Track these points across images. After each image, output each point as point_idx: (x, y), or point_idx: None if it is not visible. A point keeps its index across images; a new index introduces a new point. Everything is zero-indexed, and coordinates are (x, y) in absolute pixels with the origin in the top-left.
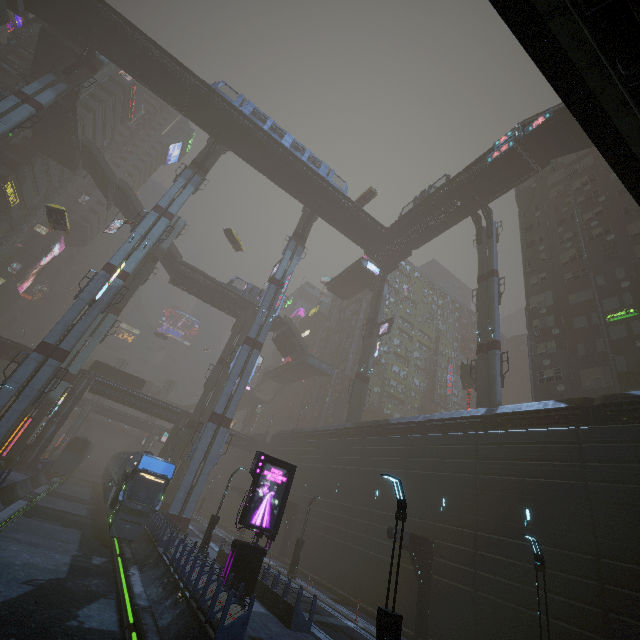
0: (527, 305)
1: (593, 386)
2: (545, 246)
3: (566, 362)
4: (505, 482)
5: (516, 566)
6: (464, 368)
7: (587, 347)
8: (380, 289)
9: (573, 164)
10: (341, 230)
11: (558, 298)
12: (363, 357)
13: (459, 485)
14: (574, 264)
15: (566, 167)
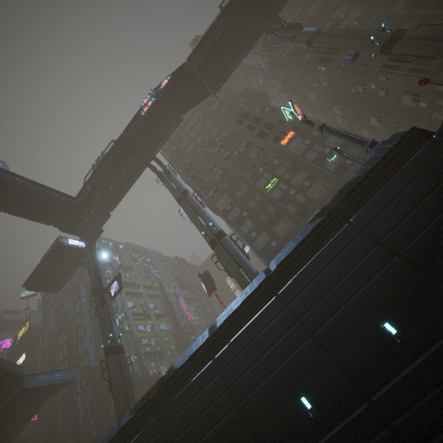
0: (217, 210)
1: (286, 233)
2: (204, 174)
3: (264, 227)
4: (344, 316)
5: (442, 396)
6: (202, 277)
7: (266, 214)
8: (93, 256)
9: (191, 131)
10: (18, 212)
11: (231, 196)
12: (105, 328)
13: (306, 364)
14: (226, 177)
15: (188, 133)
